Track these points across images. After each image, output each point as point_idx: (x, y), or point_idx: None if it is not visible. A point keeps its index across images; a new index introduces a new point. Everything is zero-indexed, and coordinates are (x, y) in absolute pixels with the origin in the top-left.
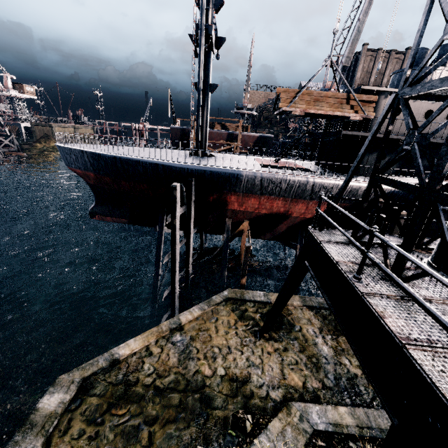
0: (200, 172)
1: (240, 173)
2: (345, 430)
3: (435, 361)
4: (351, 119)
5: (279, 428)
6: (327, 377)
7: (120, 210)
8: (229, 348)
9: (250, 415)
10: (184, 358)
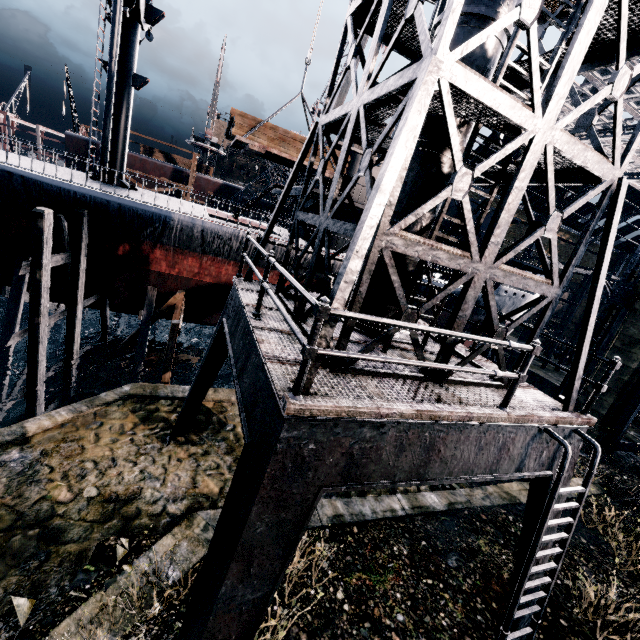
0: (100, 202)
1: (170, 216)
2: None
3: (288, 370)
4: None
5: (170, 545)
6: None
7: None
8: (115, 461)
9: (127, 539)
10: (20, 482)
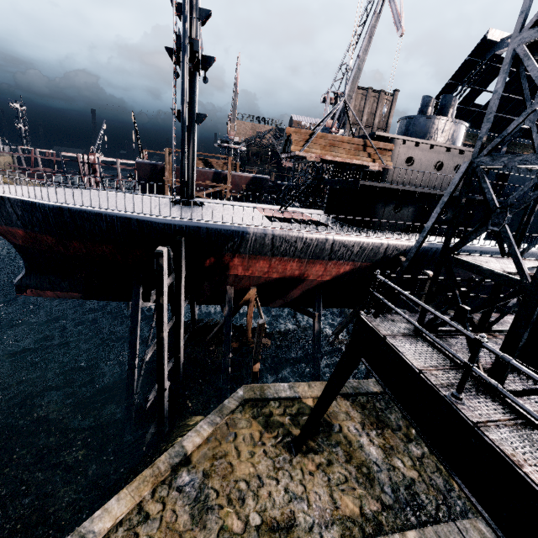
0: (193, 229)
1: (246, 231)
2: None
3: None
4: (370, 169)
5: None
6: (384, 492)
7: (69, 281)
8: (260, 479)
9: None
10: (199, 510)
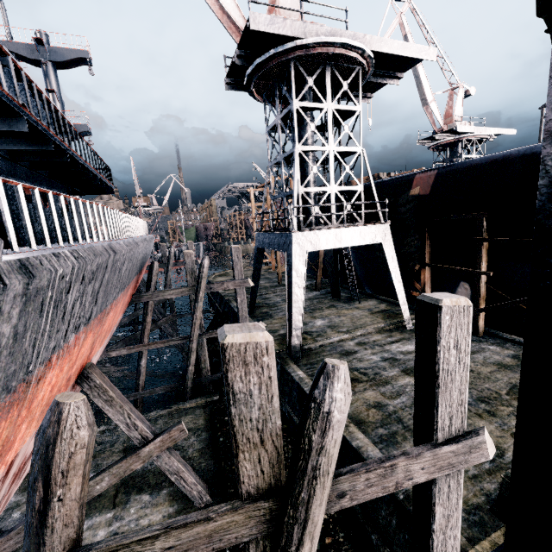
0: None
1: None
2: None
3: None
4: None
5: None
6: None
7: None
8: None
9: None
10: None
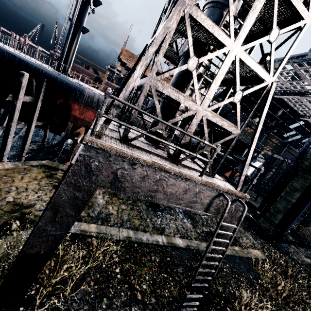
0: (53, 77)
1: (84, 89)
2: (88, 233)
3: None
4: None
5: None
6: (93, 212)
7: None
8: (27, 189)
9: (20, 222)
10: None
